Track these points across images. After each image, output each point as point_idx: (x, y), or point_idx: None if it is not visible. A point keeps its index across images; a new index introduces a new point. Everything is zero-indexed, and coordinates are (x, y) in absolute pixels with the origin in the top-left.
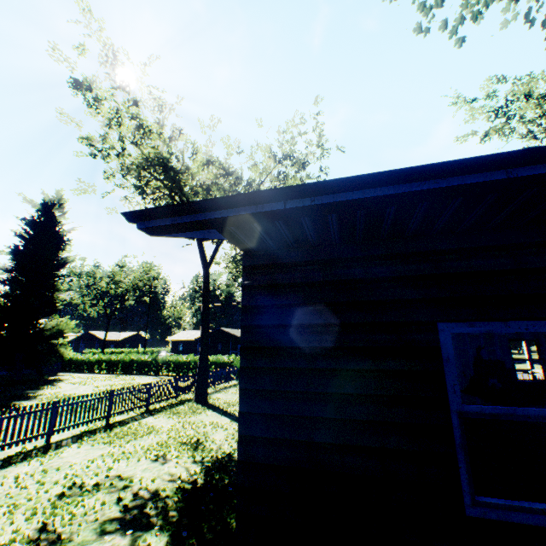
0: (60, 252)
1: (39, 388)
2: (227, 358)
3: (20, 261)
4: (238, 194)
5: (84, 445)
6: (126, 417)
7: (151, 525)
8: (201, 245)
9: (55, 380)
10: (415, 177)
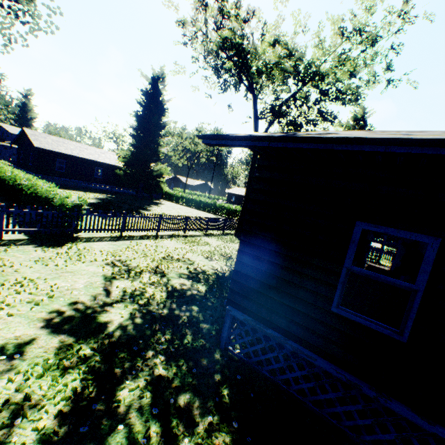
0: (162, 117)
1: (151, 206)
2: None
3: (140, 123)
4: (247, 136)
5: (173, 241)
6: (194, 233)
7: (200, 281)
8: (256, 123)
9: (159, 203)
10: (335, 141)
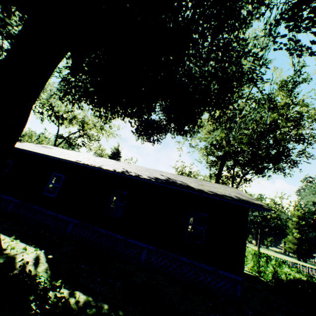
0: None
1: None
2: None
3: None
4: None
5: None
6: None
7: None
8: (56, 140)
9: None
10: None
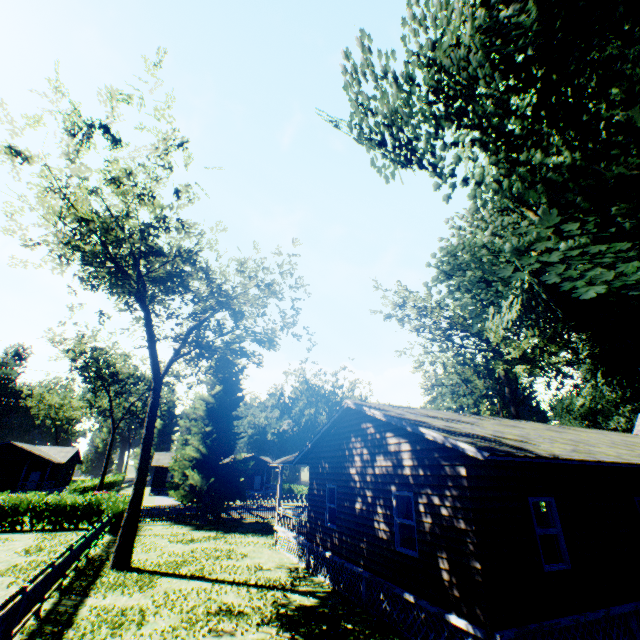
0: None
1: None
2: (81, 498)
3: None
4: (526, 455)
5: None
6: (49, 606)
7: None
8: (156, 349)
9: None
10: (559, 459)
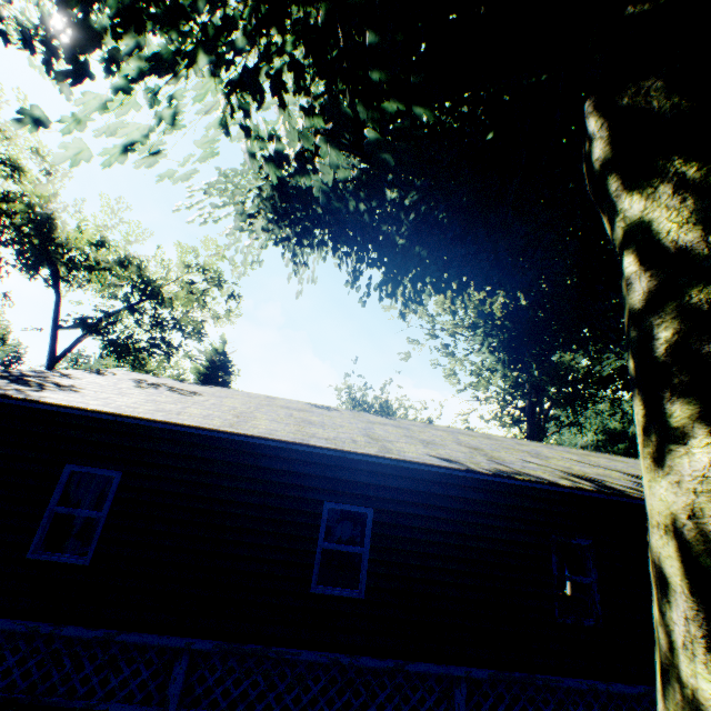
0: None
1: None
2: None
3: None
4: None
5: None
6: None
7: None
8: (56, 333)
9: None
10: (25, 400)
